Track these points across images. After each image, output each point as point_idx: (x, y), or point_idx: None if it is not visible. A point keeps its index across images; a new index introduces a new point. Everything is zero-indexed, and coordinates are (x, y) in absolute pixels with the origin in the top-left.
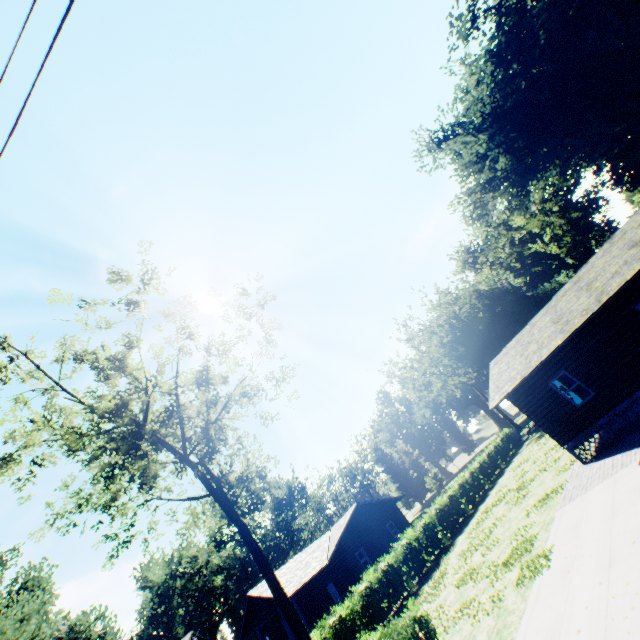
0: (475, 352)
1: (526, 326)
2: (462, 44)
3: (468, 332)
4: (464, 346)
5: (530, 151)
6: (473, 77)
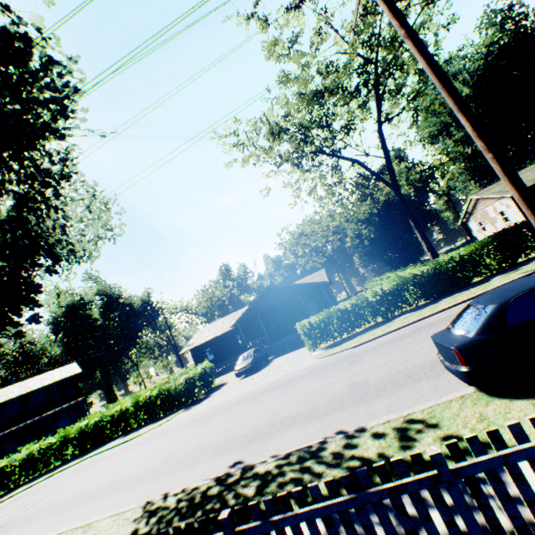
0: (383, 225)
1: (500, 181)
2: (477, 31)
3: (389, 210)
4: (379, 219)
5: (486, 115)
6: (474, 55)
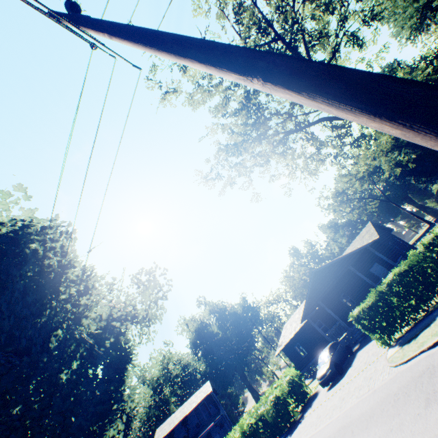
0: None
1: None
2: None
3: None
4: None
5: None
6: None
